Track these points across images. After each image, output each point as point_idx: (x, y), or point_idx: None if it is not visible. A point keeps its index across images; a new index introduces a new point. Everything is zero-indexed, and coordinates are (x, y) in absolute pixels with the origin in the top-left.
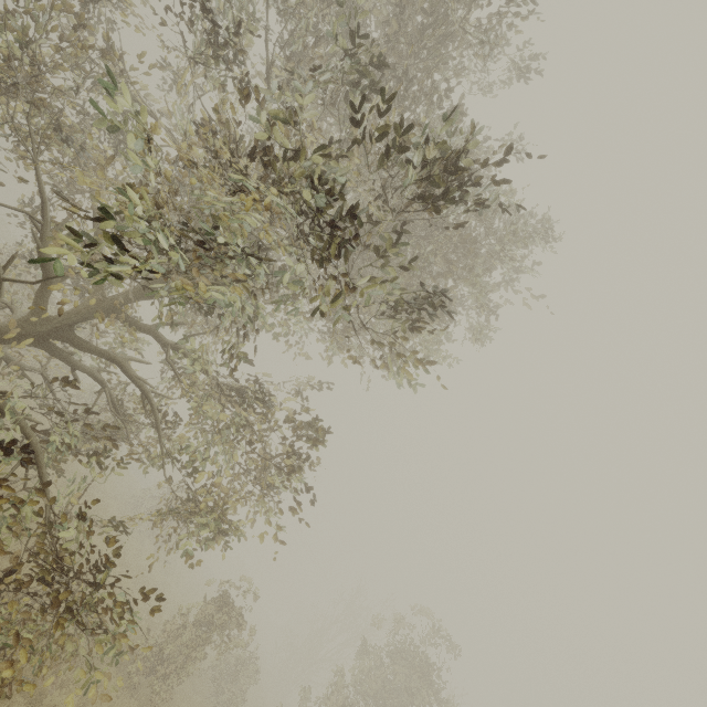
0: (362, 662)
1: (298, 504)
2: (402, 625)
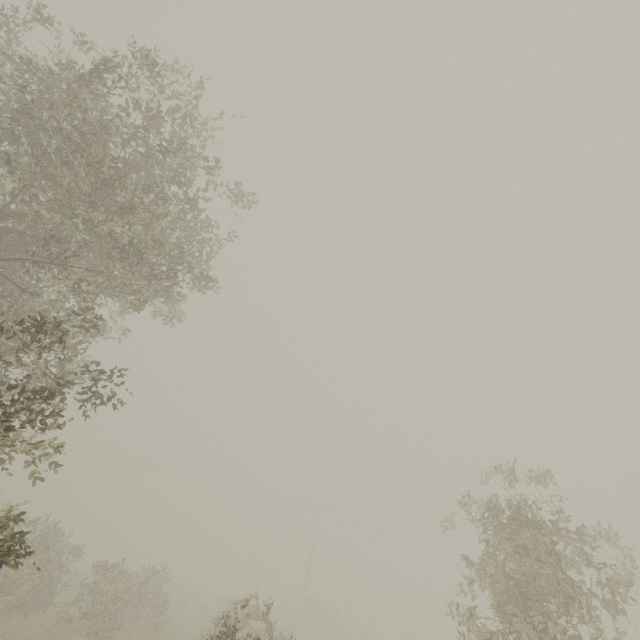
0: (483, 581)
1: None
2: (474, 501)
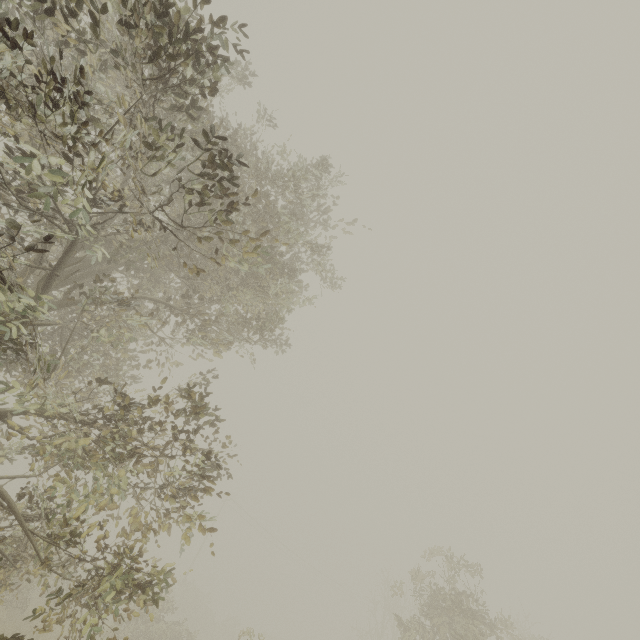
0: None
1: (210, 489)
2: (422, 578)
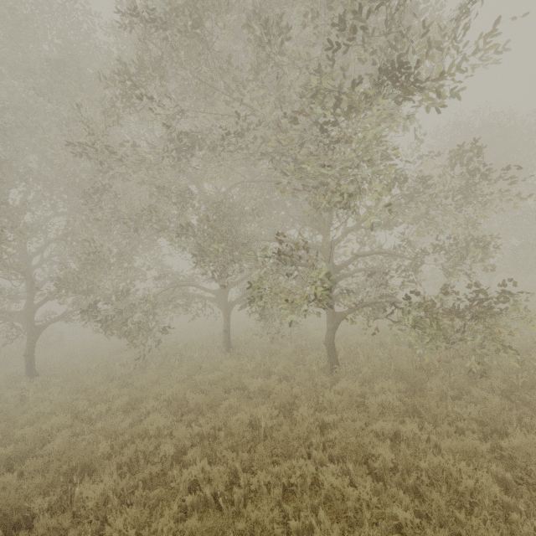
0: None
1: None
2: None
